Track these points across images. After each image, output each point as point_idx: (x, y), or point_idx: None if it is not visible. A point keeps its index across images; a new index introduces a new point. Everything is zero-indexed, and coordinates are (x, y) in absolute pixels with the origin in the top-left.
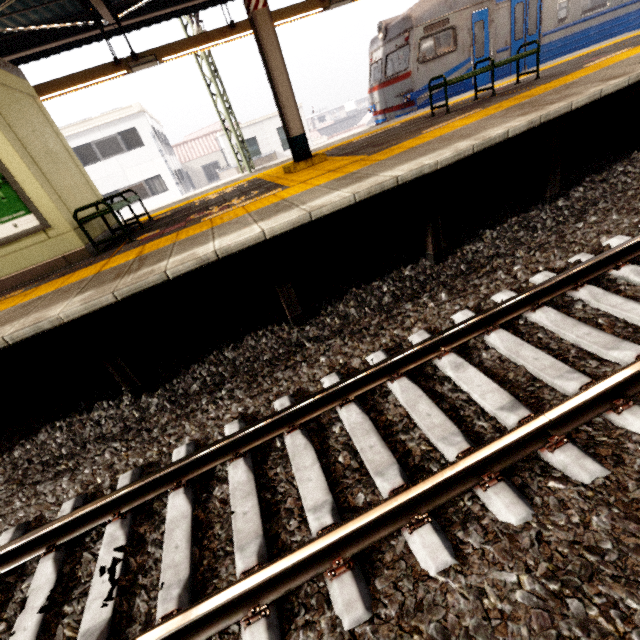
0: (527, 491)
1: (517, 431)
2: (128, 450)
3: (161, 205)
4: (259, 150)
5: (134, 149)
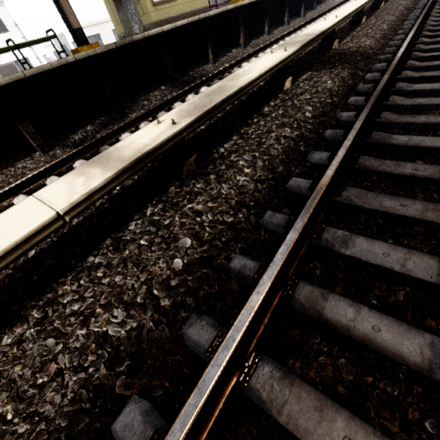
0: None
1: None
2: None
3: None
4: (103, 44)
5: (0, 33)
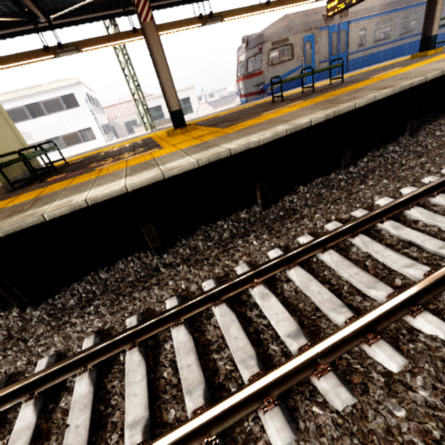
0: (296, 414)
1: (292, 362)
2: (3, 358)
3: (85, 150)
4: (163, 114)
5: (72, 108)
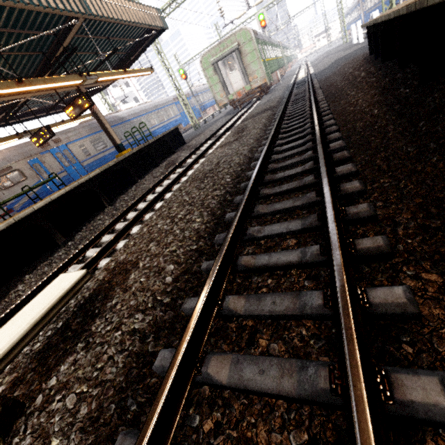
0: None
1: None
2: None
3: None
4: None
5: None
